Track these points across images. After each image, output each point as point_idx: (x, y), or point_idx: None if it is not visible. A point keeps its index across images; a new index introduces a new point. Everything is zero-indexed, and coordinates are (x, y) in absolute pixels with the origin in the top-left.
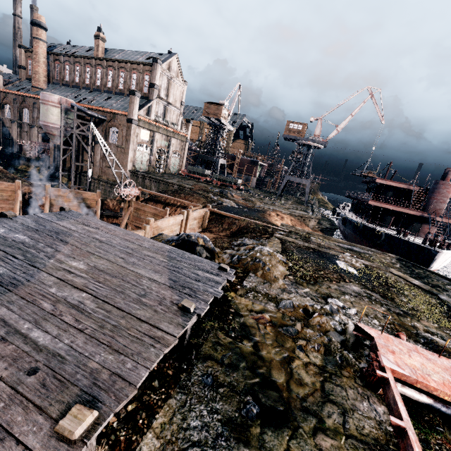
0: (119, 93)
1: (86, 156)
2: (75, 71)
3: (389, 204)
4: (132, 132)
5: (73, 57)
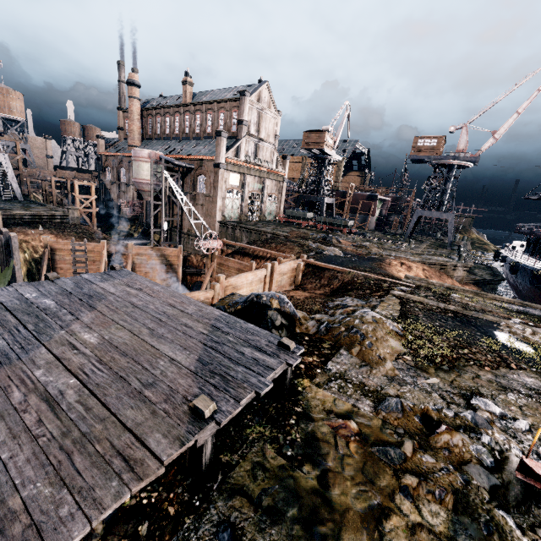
0: (207, 137)
1: (176, 209)
2: (166, 123)
3: None
4: (219, 177)
5: (163, 108)
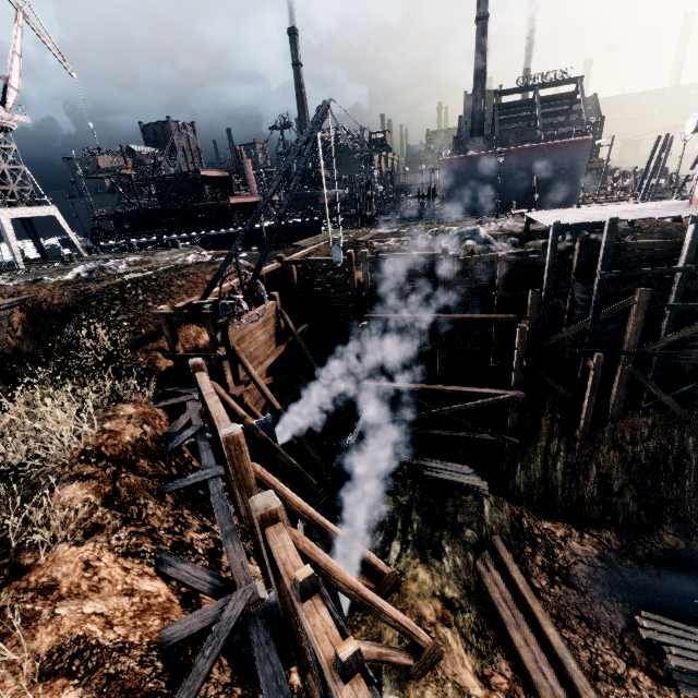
0: None
1: None
2: None
3: (242, 197)
4: None
5: None
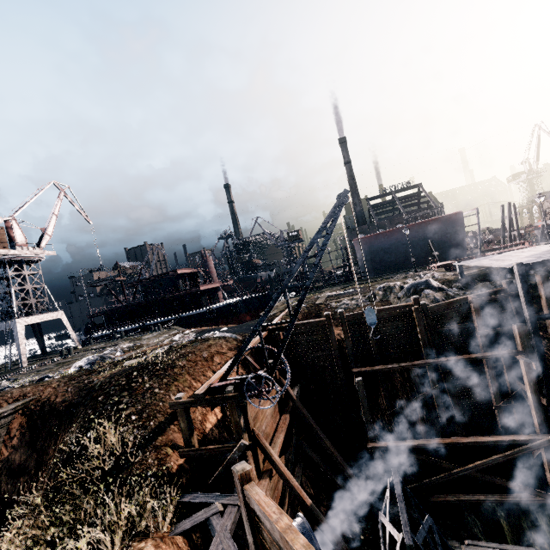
0: None
1: None
2: None
3: (208, 284)
4: None
5: None
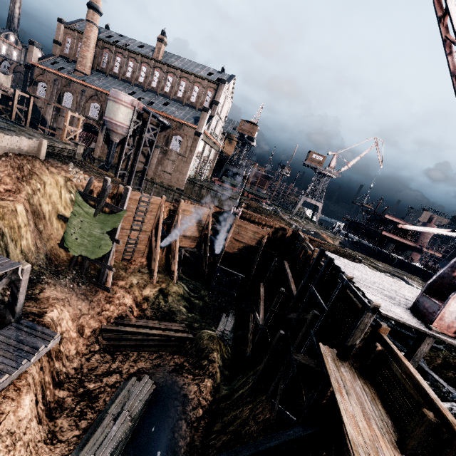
0: (177, 100)
1: (140, 156)
2: (128, 66)
3: (396, 236)
4: (197, 144)
5: (128, 51)
